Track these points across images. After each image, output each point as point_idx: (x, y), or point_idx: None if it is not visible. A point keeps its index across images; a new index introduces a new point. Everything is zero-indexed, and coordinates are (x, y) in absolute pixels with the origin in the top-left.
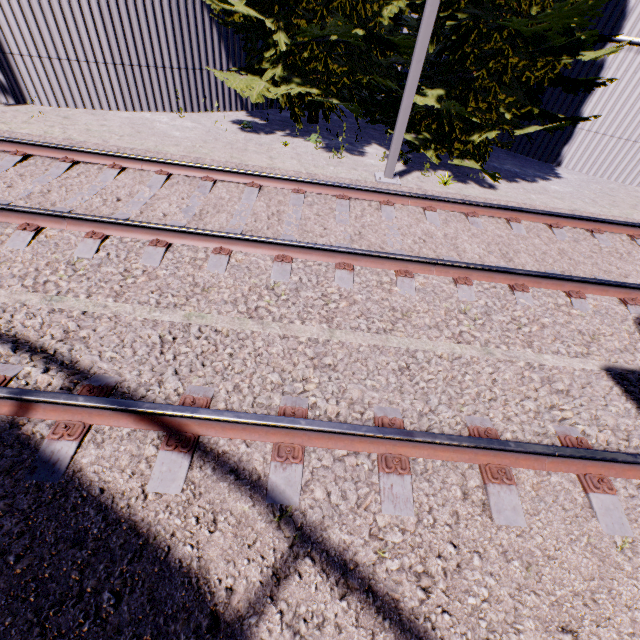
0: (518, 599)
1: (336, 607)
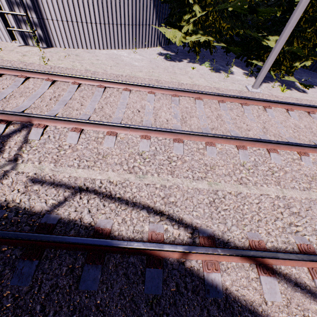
0: None
1: None
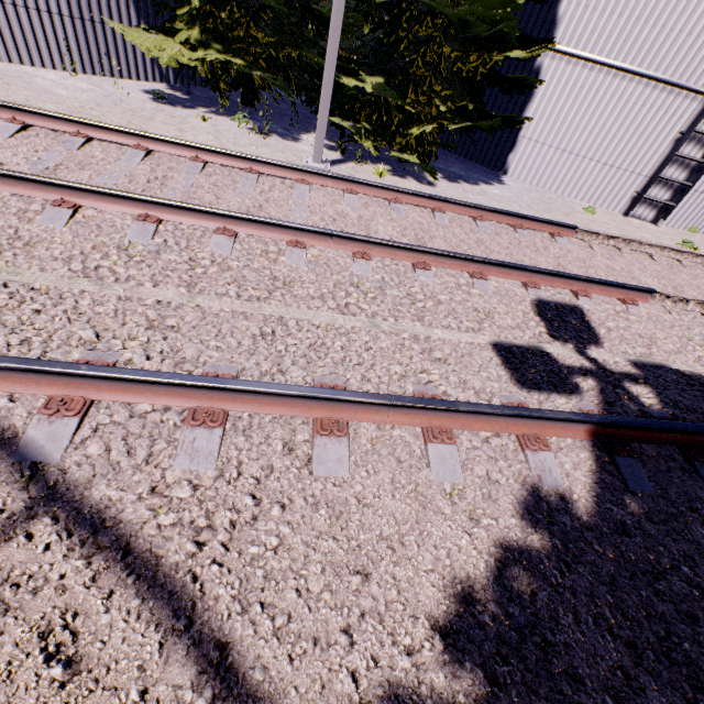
0: (312, 545)
1: (66, 567)
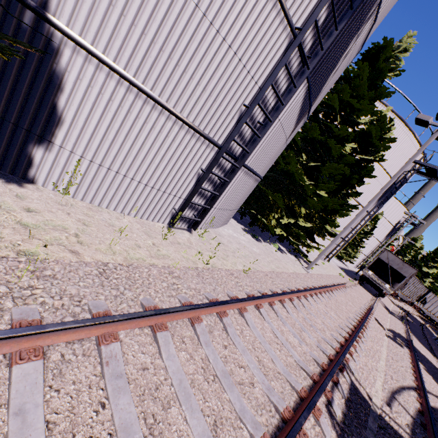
0: (436, 388)
1: None
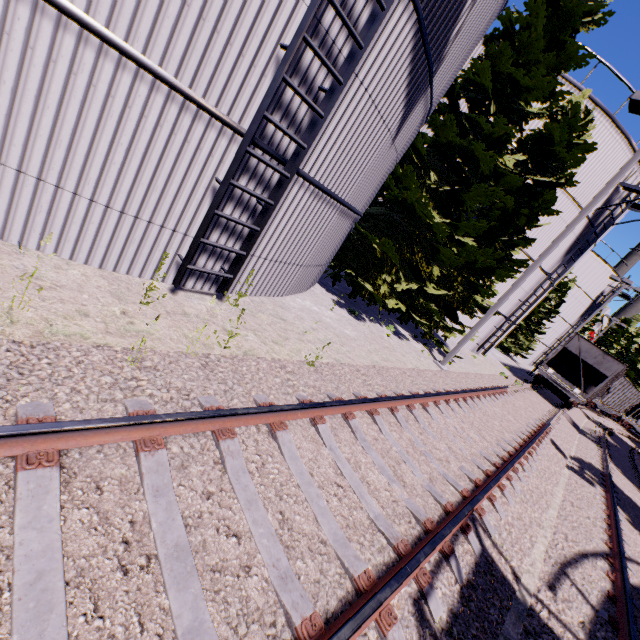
0: None
1: None
